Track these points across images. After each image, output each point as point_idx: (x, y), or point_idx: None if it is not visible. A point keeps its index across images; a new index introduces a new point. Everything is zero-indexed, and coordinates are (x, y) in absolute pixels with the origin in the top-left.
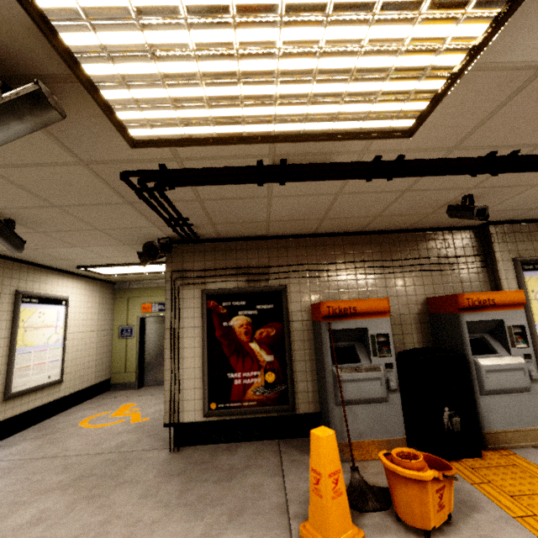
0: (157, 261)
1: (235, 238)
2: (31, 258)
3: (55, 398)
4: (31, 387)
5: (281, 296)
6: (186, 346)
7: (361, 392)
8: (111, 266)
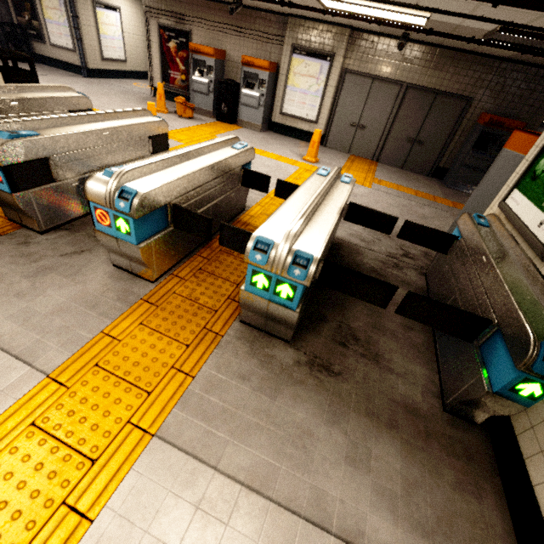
0: None
1: None
2: None
3: (125, 70)
4: (112, 59)
5: (189, 36)
6: (153, 52)
7: (199, 89)
8: None
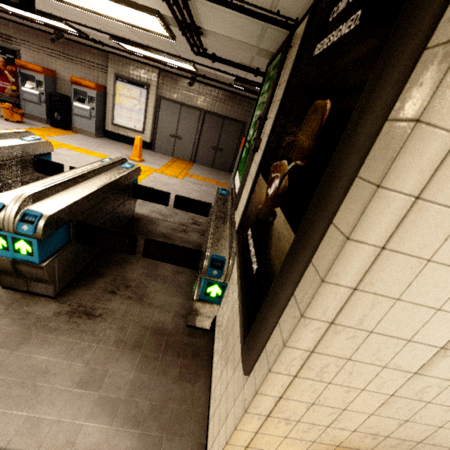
0: None
1: None
2: None
3: None
4: None
5: (17, 54)
6: None
7: (30, 98)
8: None
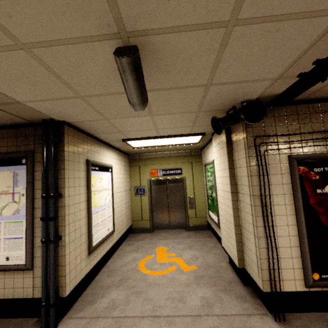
0: (190, 133)
1: (319, 99)
2: (96, 130)
3: (111, 245)
4: (101, 240)
5: None
6: (277, 214)
7: None
8: (150, 138)
